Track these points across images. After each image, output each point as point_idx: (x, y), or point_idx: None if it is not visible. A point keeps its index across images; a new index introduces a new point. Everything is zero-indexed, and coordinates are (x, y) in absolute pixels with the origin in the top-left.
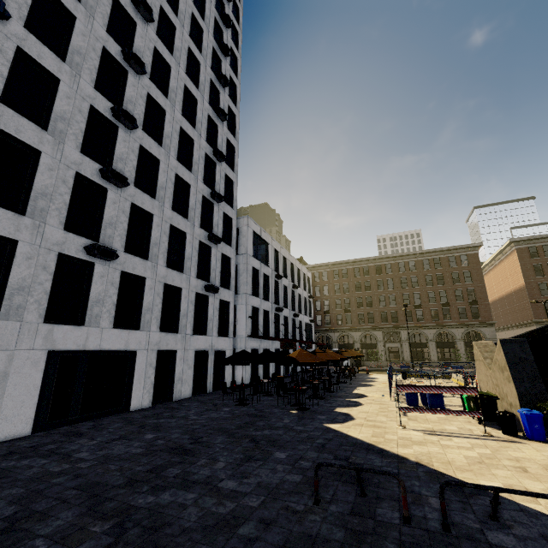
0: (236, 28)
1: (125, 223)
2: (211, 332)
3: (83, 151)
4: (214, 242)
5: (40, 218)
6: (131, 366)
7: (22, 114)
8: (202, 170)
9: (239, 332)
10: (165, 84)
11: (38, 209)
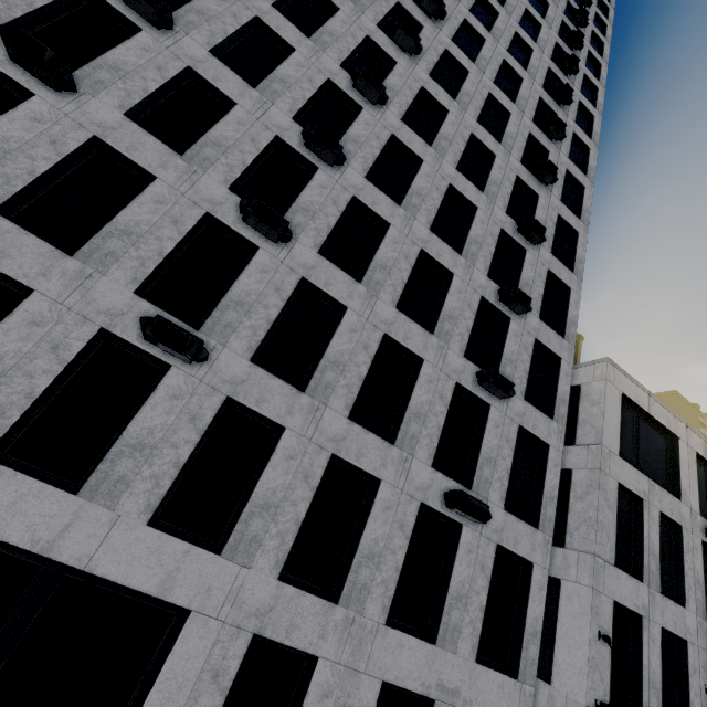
0: (592, 83)
1: (274, 308)
2: (451, 638)
3: (243, 194)
4: (494, 392)
5: (99, 266)
6: (166, 651)
7: (162, 140)
8: (488, 256)
9: (562, 674)
10: (434, 134)
11: (103, 251)
